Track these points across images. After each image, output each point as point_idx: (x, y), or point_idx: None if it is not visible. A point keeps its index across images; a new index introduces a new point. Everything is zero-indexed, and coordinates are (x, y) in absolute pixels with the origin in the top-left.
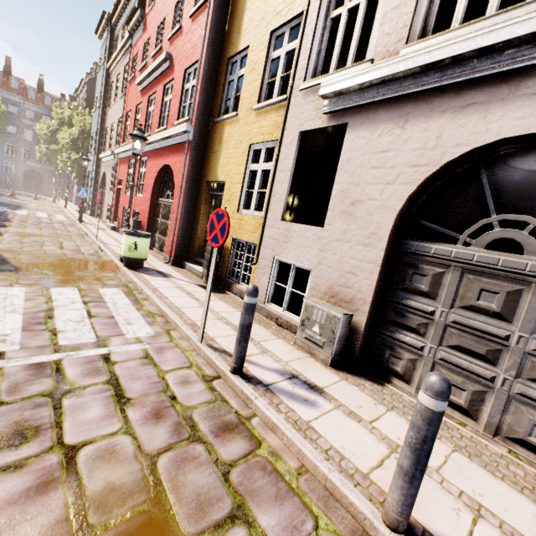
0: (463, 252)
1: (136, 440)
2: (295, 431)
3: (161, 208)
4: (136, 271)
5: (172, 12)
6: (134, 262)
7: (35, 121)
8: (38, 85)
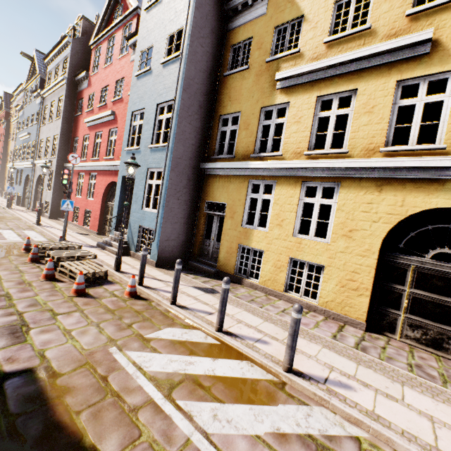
0: None
1: None
2: None
3: None
4: None
5: (1, 135)
6: None
7: None
8: None
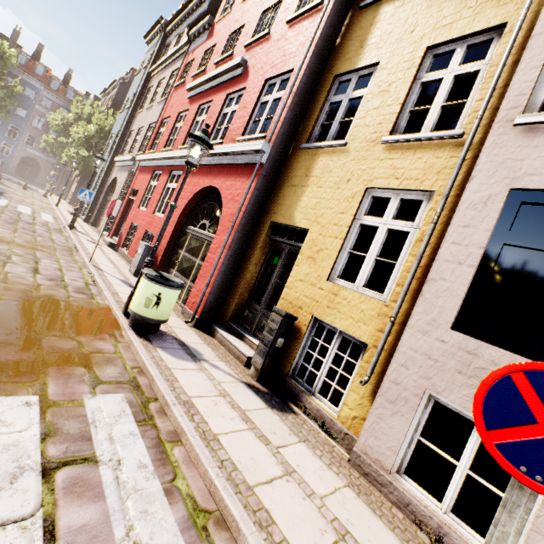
0: None
1: None
2: None
3: (188, 238)
4: (150, 342)
5: (257, 19)
6: (148, 324)
7: (50, 111)
8: (65, 77)
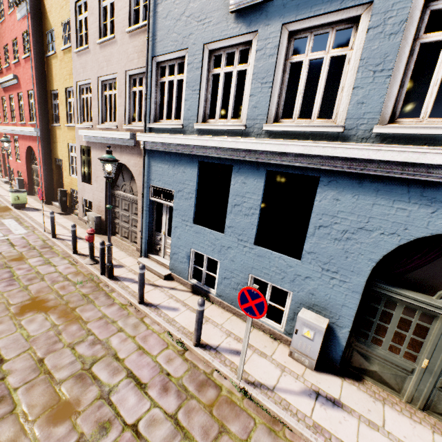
0: (120, 193)
1: (18, 250)
2: (64, 245)
3: (34, 170)
4: (22, 210)
5: (12, 45)
6: (20, 206)
7: None
8: None
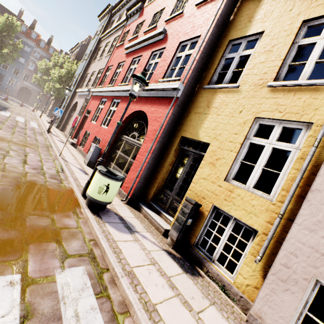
0: None
1: None
2: None
3: (123, 143)
4: (100, 218)
5: (173, 4)
6: (99, 204)
7: (39, 60)
8: (48, 40)
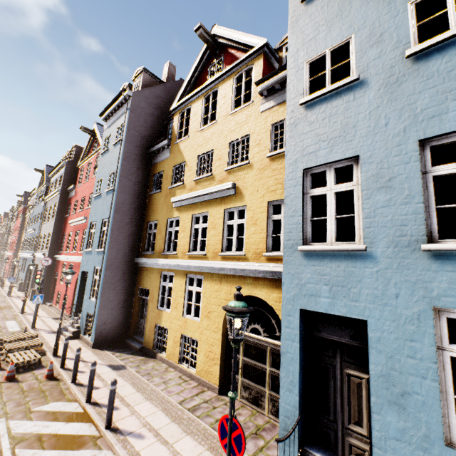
0: None
1: None
2: None
3: None
4: None
5: (18, 227)
6: None
7: None
8: None
